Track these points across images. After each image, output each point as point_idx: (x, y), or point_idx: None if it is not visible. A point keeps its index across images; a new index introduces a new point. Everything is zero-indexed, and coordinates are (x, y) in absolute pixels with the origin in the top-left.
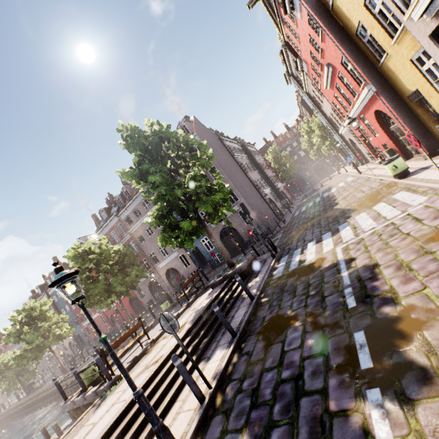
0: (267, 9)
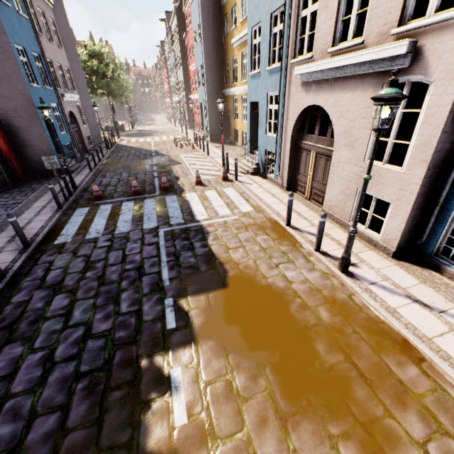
0: (161, 51)
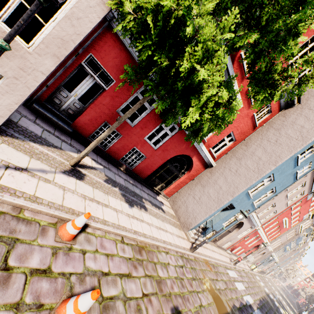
0: None
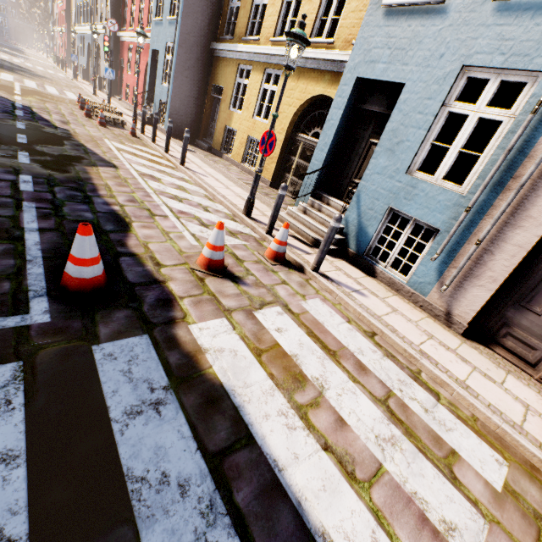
0: None
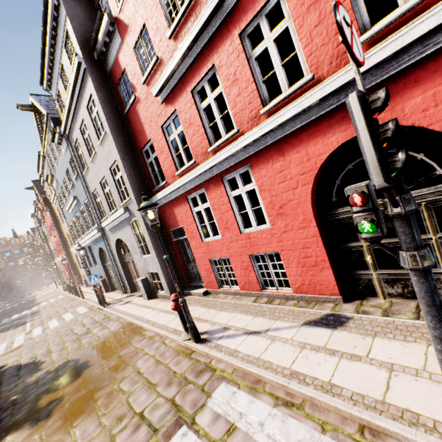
0: (36, 193)
